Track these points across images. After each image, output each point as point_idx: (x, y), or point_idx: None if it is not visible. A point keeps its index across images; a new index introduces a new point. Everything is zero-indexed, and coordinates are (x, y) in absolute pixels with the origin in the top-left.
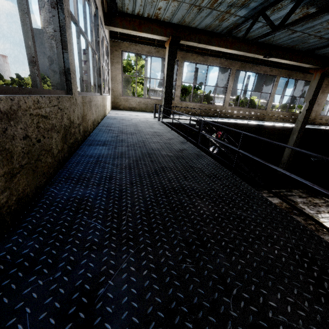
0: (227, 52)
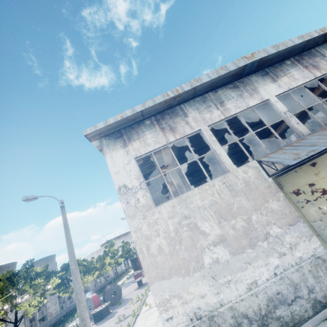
0: (169, 180)
